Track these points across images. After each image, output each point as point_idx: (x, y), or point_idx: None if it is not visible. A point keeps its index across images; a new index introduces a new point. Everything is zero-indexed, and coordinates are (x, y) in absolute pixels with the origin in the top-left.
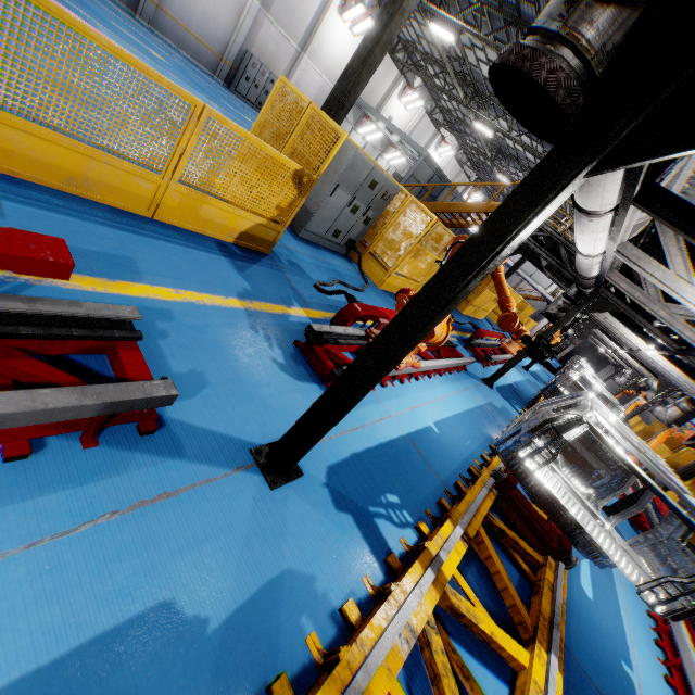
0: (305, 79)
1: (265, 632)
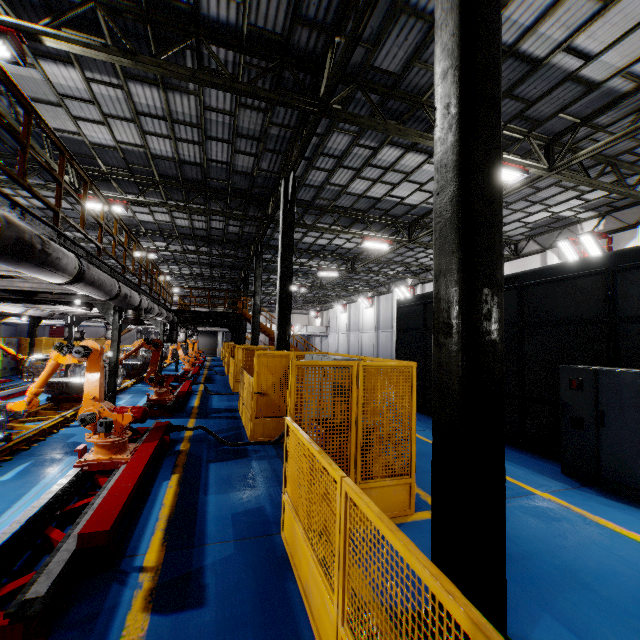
0: None
1: None
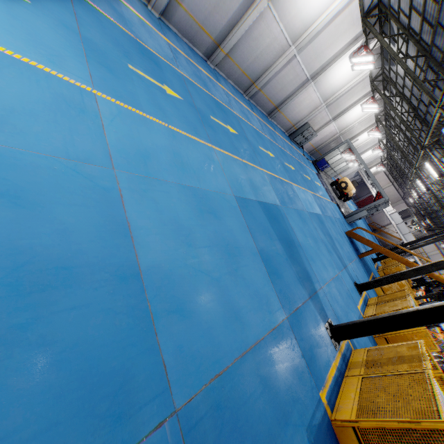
0: (326, 129)
1: None
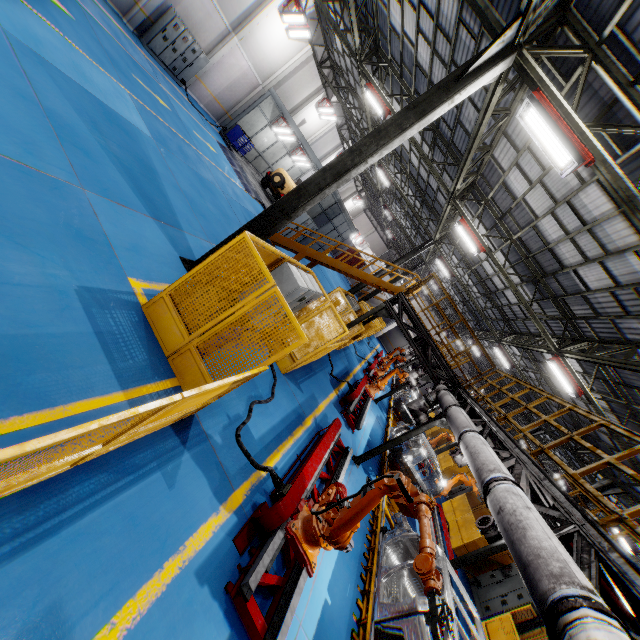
0: (230, 59)
1: None
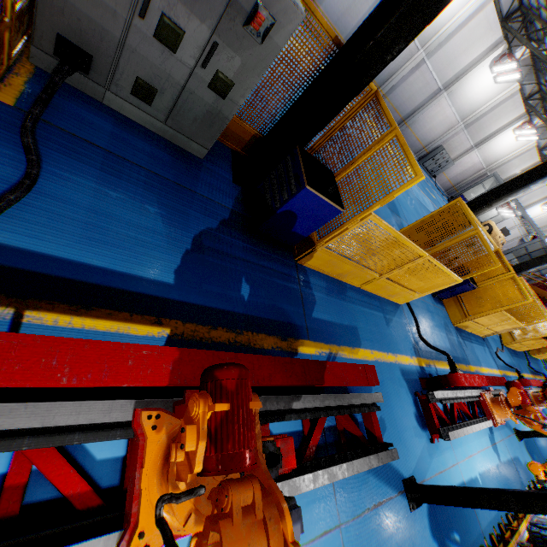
0: (467, 159)
1: (527, 471)
